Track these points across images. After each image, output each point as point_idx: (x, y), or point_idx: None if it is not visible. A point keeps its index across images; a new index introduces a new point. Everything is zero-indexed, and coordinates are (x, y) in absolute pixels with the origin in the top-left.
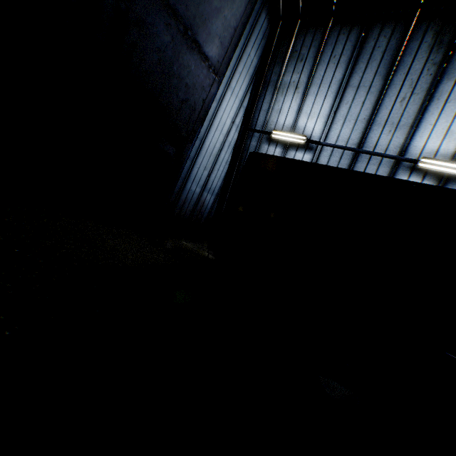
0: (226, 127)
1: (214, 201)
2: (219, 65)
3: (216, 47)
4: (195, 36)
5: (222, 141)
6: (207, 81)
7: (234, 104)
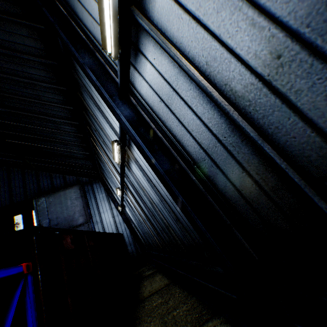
0: (112, 222)
1: (135, 245)
2: (87, 219)
3: (81, 218)
4: (73, 226)
5: (115, 226)
6: (86, 227)
7: (108, 213)
